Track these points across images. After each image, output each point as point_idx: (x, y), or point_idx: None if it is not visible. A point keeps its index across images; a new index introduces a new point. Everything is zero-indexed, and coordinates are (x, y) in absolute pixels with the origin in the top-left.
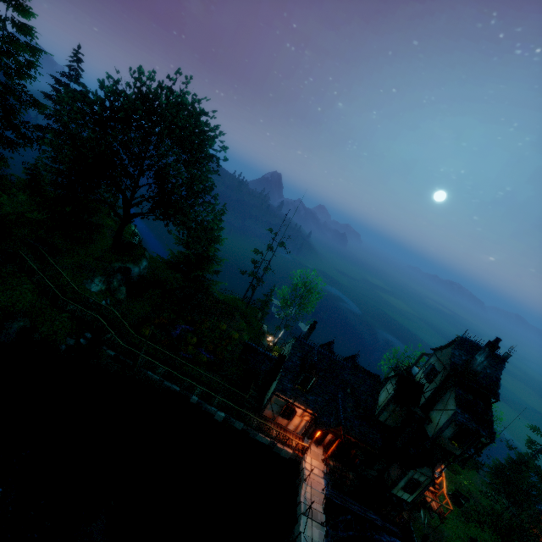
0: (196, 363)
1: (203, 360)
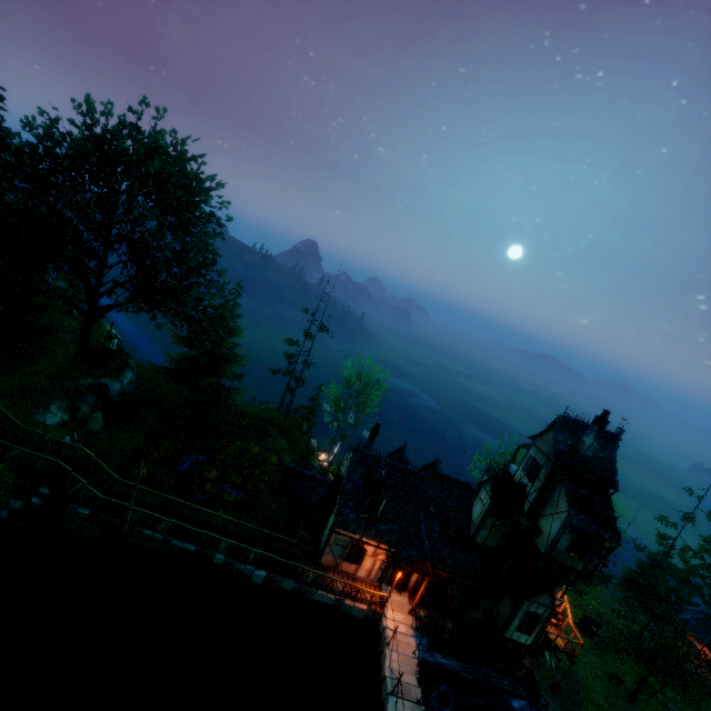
0: (219, 506)
1: (229, 500)
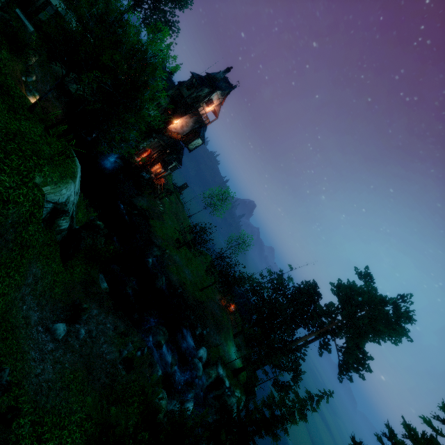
0: None
1: None
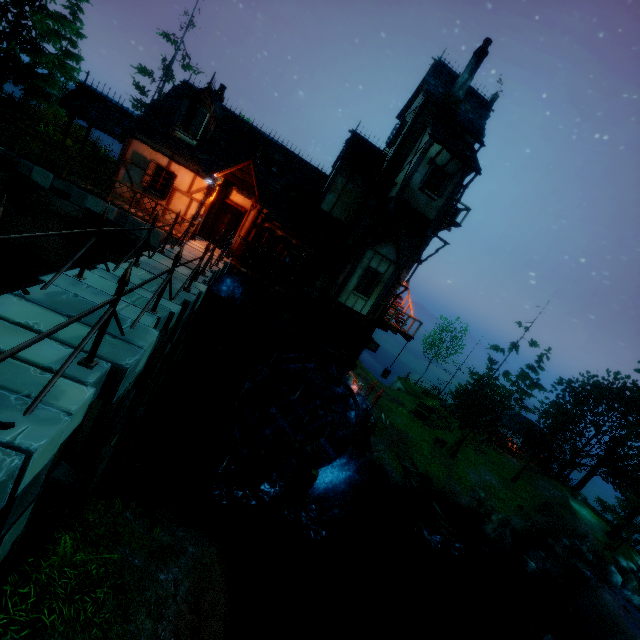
0: None
1: None
